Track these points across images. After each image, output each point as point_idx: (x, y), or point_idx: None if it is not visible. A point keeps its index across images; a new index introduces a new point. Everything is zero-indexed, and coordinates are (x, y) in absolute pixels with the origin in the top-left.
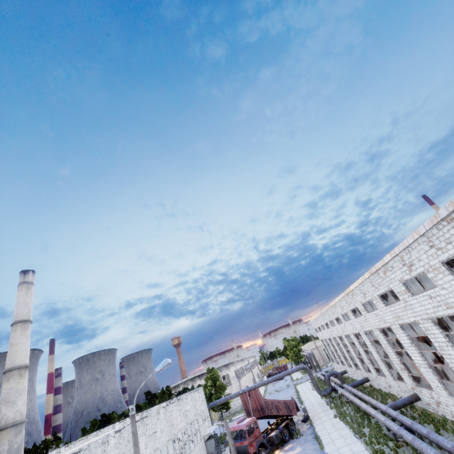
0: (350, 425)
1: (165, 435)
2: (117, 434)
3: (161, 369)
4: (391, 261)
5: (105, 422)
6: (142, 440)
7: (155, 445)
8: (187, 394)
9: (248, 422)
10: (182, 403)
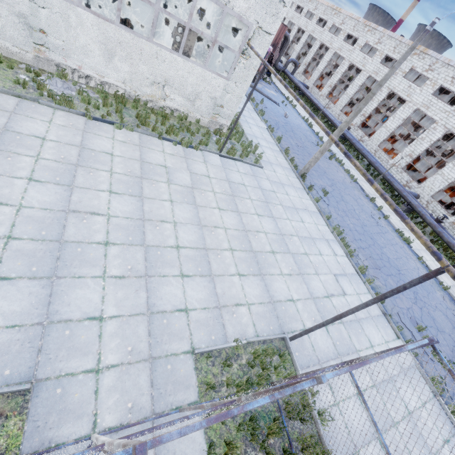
0: None
1: None
2: None
3: None
4: None
5: None
6: None
7: None
8: None
9: (271, 49)
10: None
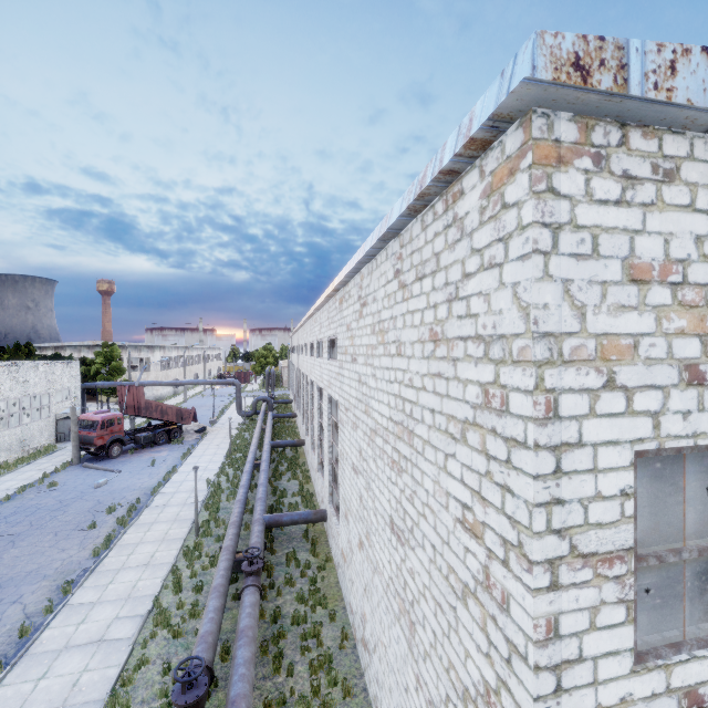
0: (231, 448)
1: None
2: None
3: None
4: (318, 313)
5: None
6: None
7: None
8: (40, 363)
9: (108, 416)
10: (23, 371)
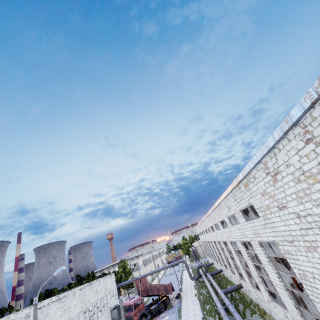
0: (201, 302)
1: (78, 308)
2: (38, 310)
3: (57, 273)
4: (221, 202)
5: (47, 295)
6: (58, 313)
7: (69, 316)
8: (100, 279)
9: (136, 300)
10: (95, 285)
